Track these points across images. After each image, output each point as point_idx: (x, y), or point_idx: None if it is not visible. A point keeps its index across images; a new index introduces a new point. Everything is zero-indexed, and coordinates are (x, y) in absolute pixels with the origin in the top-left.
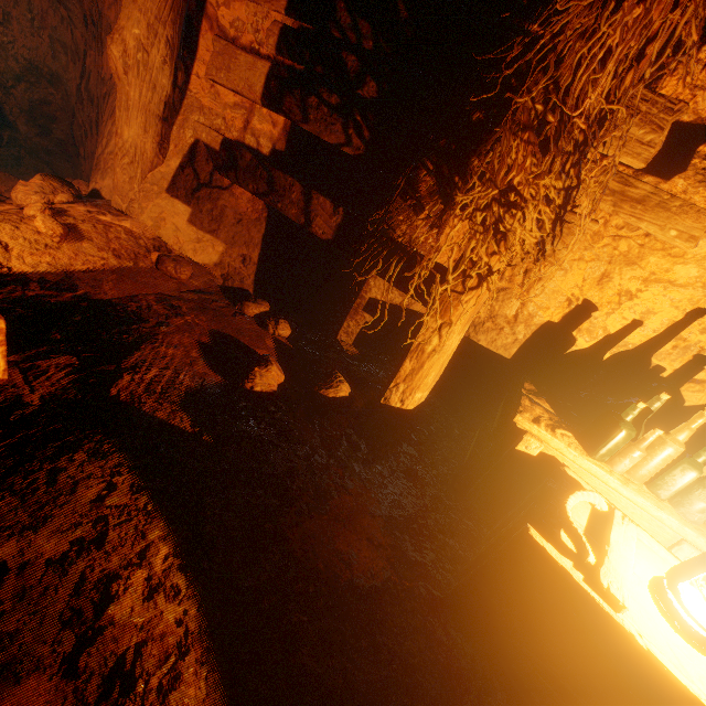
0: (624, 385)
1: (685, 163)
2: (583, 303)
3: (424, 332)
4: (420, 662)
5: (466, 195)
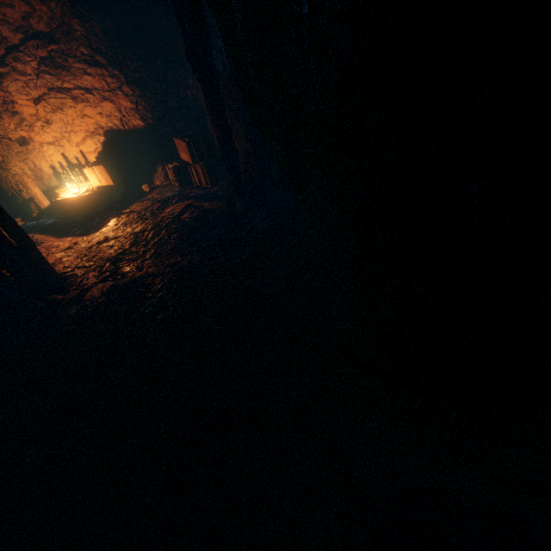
0: (79, 170)
1: (29, 141)
2: (51, 166)
3: (31, 194)
4: (62, 222)
5: (5, 174)
